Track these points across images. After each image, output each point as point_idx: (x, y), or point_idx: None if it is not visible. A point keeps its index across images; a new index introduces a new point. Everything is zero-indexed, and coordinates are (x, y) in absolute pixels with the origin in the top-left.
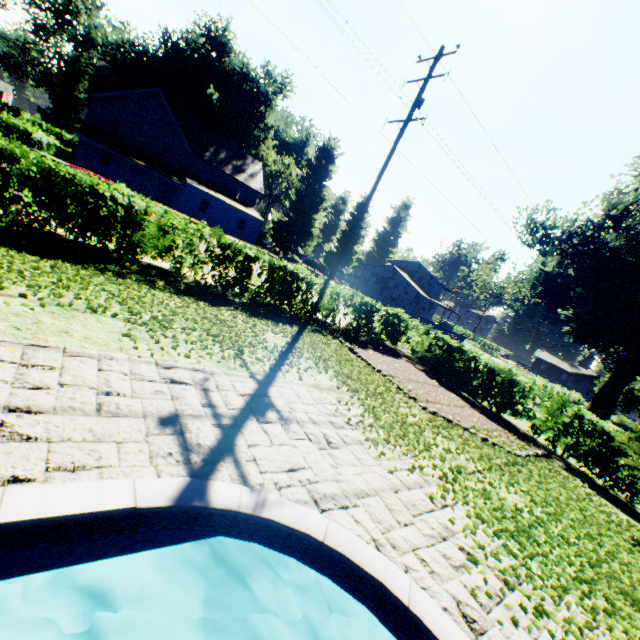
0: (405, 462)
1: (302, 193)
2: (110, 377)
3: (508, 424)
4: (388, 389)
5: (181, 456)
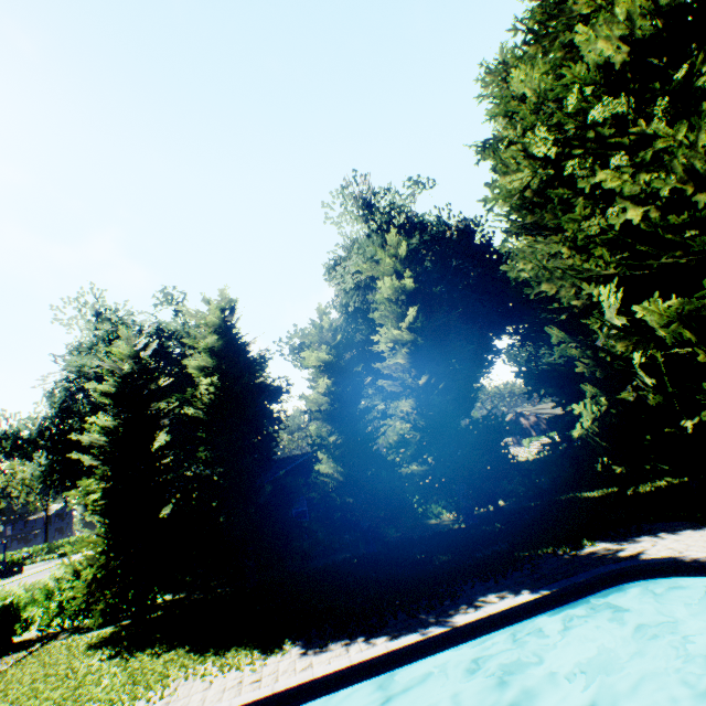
0: None
1: None
2: None
3: (20, 644)
4: None
5: None
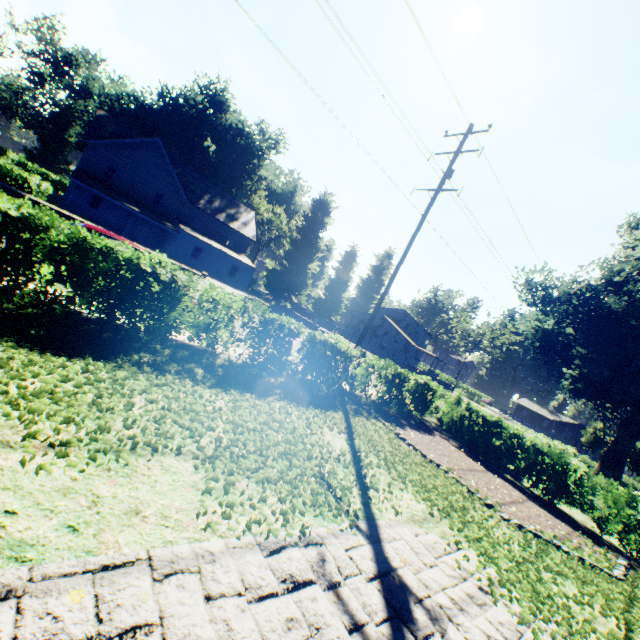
0: None
1: (297, 243)
2: (224, 612)
3: (567, 516)
4: (463, 496)
5: None
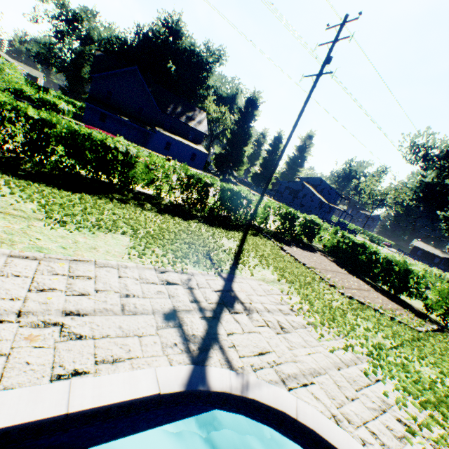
0: (339, 342)
1: (235, 132)
2: (126, 282)
3: (405, 303)
4: (313, 279)
5: (183, 346)
